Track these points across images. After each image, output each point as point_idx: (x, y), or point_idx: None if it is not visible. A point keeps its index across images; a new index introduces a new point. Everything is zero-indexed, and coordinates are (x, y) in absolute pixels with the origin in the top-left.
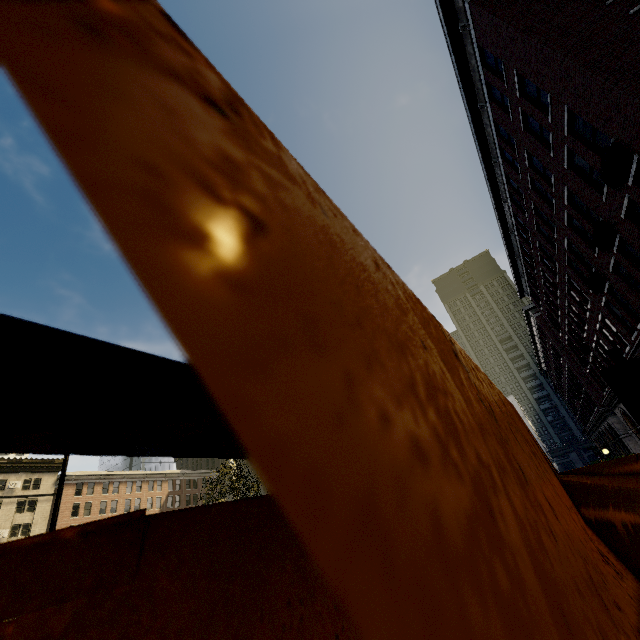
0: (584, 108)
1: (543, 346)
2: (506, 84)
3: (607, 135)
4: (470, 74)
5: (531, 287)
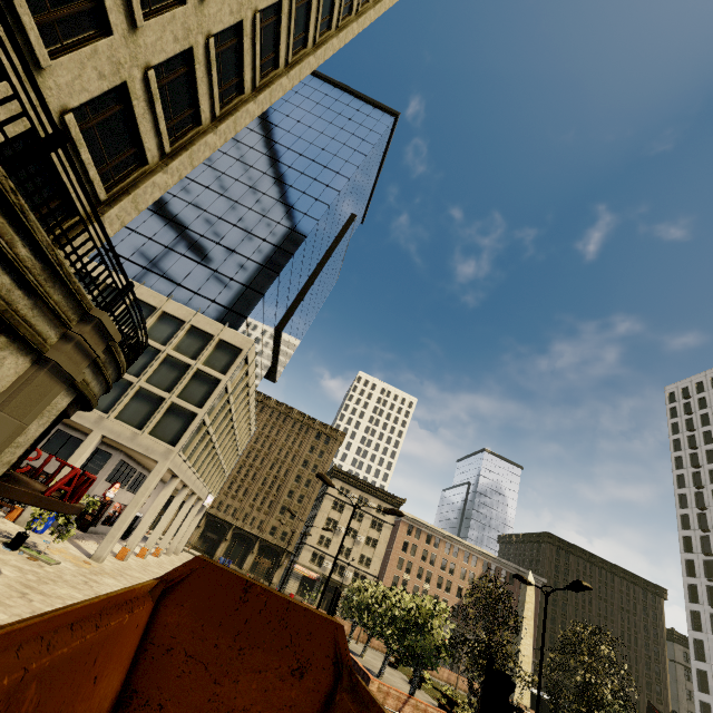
0: None
1: None
2: None
3: None
4: None
5: None
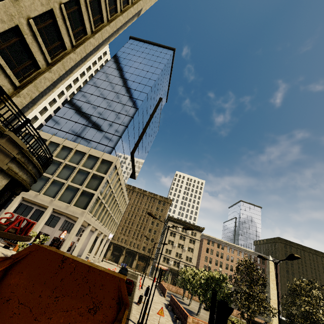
0: None
1: None
2: None
3: None
4: None
5: None
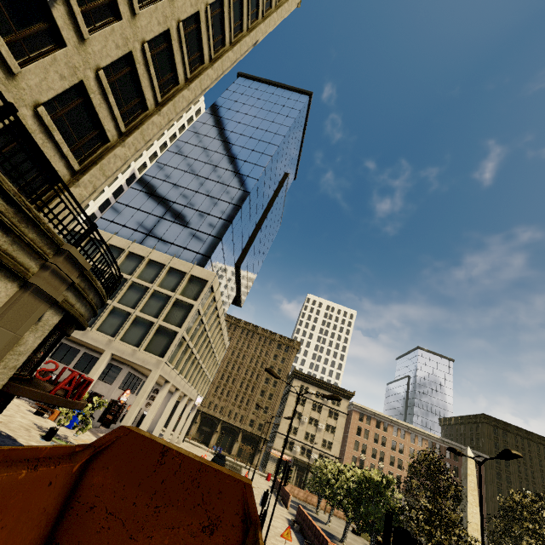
0: None
1: None
2: None
3: None
4: None
5: None
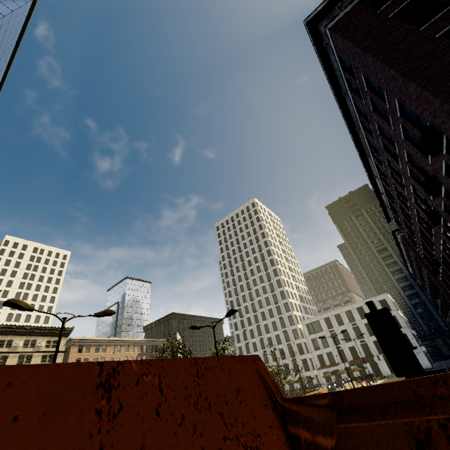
0: (407, 101)
1: (408, 257)
2: (358, 81)
3: (425, 119)
4: (334, 73)
5: (394, 215)
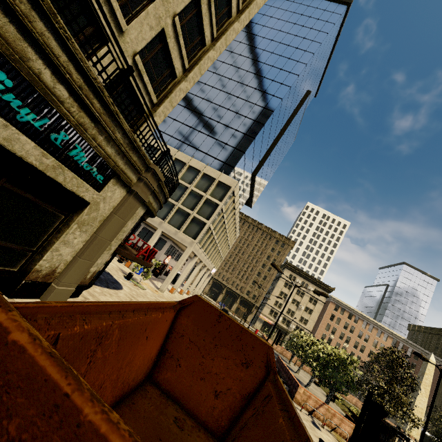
0: None
1: None
2: None
3: None
4: None
5: None
